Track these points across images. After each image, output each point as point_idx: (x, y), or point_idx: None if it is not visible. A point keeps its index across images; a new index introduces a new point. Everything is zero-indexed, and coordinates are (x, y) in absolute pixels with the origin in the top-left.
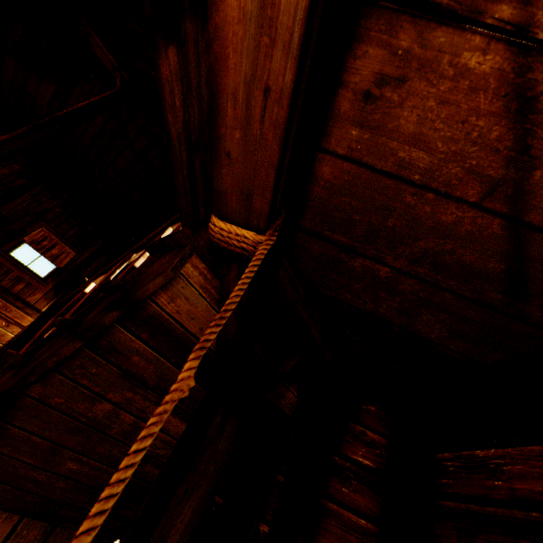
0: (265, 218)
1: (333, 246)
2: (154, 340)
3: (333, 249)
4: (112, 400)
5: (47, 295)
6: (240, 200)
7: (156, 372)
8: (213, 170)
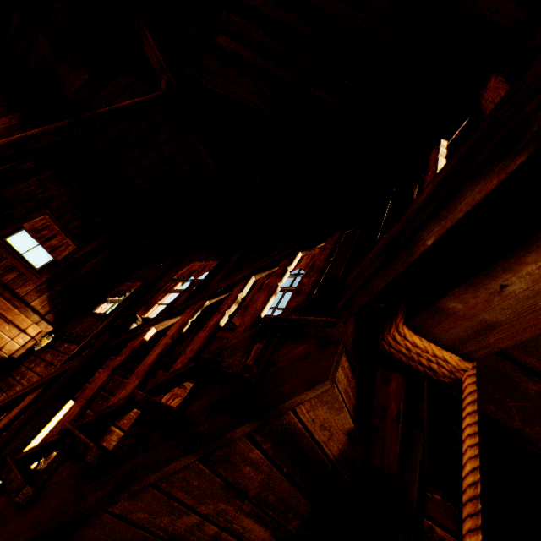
0: (493, 350)
1: (512, 365)
2: (275, 450)
3: (510, 366)
4: (201, 512)
5: (38, 288)
6: (469, 326)
7: (262, 482)
8: (456, 291)
